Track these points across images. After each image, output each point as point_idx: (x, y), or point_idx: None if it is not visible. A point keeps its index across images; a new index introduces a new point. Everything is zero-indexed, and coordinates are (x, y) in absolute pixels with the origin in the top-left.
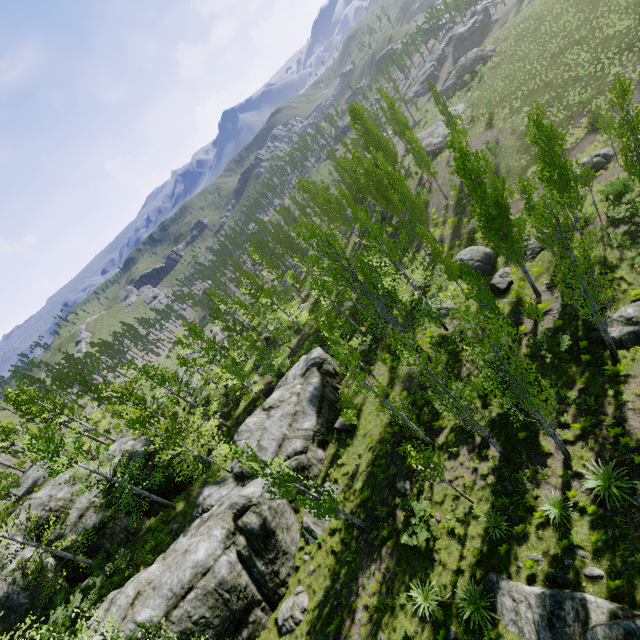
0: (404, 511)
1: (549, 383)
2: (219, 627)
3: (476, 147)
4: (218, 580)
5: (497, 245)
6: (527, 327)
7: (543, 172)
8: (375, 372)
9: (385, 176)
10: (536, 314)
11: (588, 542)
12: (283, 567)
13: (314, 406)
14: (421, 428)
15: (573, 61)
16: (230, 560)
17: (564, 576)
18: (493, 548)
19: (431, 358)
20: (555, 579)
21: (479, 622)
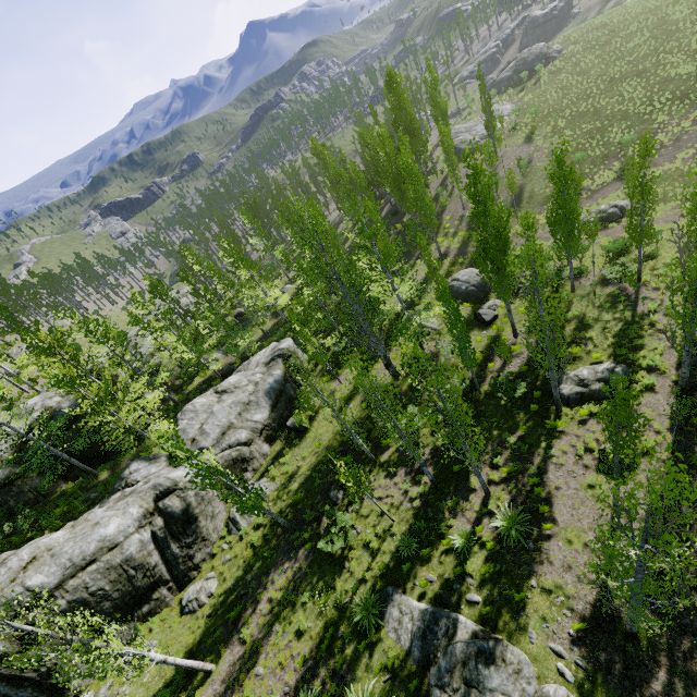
0: (329, 519)
1: (496, 424)
2: (118, 600)
3: (509, 160)
4: (125, 556)
5: (488, 277)
6: (496, 365)
7: (552, 213)
8: (342, 377)
9: (403, 167)
10: (506, 355)
11: (478, 572)
12: (199, 552)
13: (270, 399)
14: (368, 443)
15: (628, 94)
16: (142, 539)
17: (449, 598)
18: (399, 565)
19: (380, 383)
20: (441, 599)
21: (366, 626)
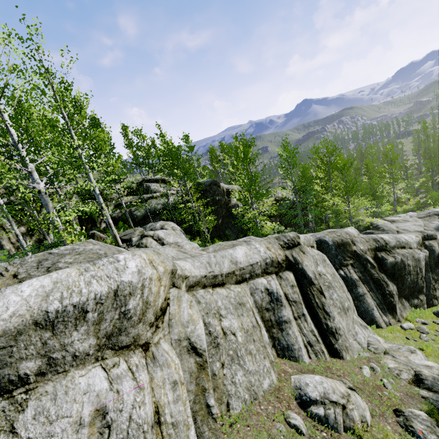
0: None
1: None
2: (410, 282)
3: None
4: (418, 257)
5: None
6: None
7: None
8: None
9: None
10: None
11: None
12: (437, 290)
13: None
14: None
15: None
16: (423, 254)
17: None
18: None
19: None
20: None
21: None
